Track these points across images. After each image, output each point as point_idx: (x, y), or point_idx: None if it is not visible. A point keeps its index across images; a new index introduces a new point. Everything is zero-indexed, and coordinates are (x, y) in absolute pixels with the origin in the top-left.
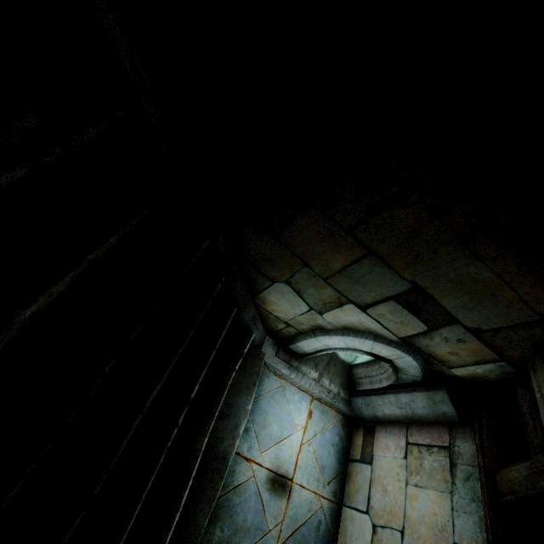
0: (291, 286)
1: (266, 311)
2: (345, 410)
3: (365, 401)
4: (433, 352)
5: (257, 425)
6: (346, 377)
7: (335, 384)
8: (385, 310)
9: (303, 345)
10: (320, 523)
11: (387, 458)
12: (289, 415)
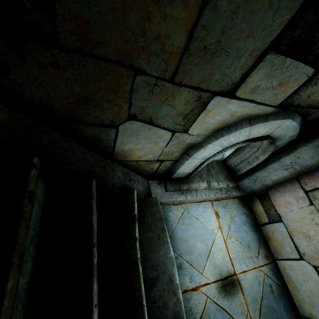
0: (138, 118)
1: (134, 162)
2: (239, 195)
3: (251, 180)
4: (313, 100)
5: (185, 255)
6: (225, 171)
7: (221, 181)
8: (259, 78)
9: (183, 170)
10: (270, 286)
11: (293, 211)
12: (203, 227)
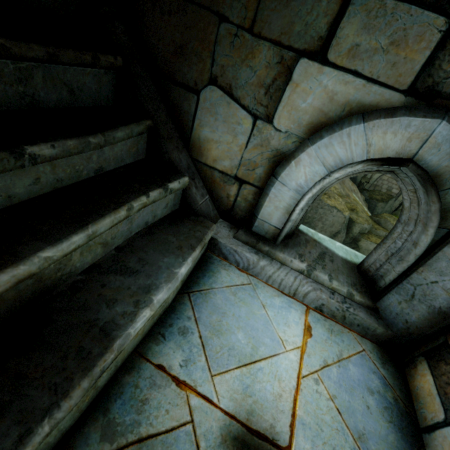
0: (218, 83)
1: (208, 169)
2: (373, 325)
3: (402, 294)
4: None
5: (204, 327)
6: (357, 278)
7: (339, 282)
8: (355, 31)
9: (268, 212)
10: None
11: None
12: (267, 323)
